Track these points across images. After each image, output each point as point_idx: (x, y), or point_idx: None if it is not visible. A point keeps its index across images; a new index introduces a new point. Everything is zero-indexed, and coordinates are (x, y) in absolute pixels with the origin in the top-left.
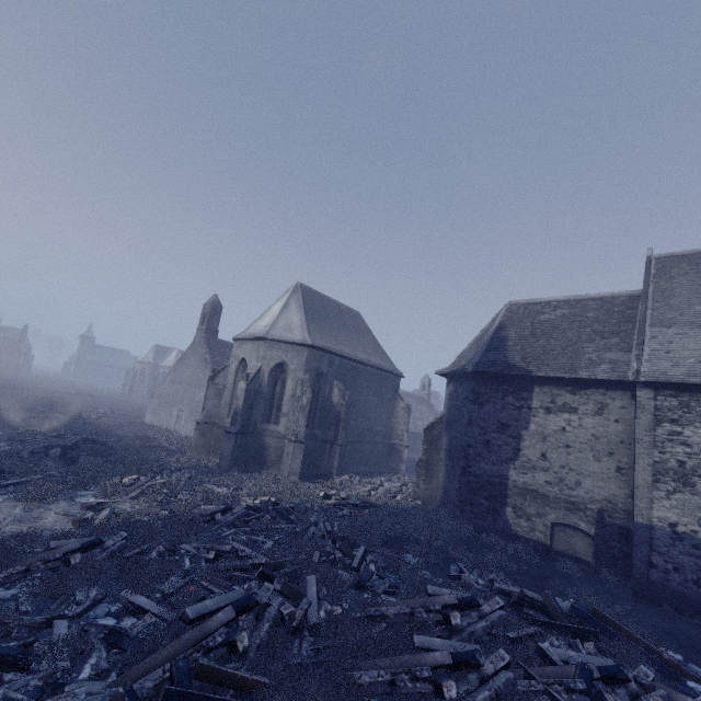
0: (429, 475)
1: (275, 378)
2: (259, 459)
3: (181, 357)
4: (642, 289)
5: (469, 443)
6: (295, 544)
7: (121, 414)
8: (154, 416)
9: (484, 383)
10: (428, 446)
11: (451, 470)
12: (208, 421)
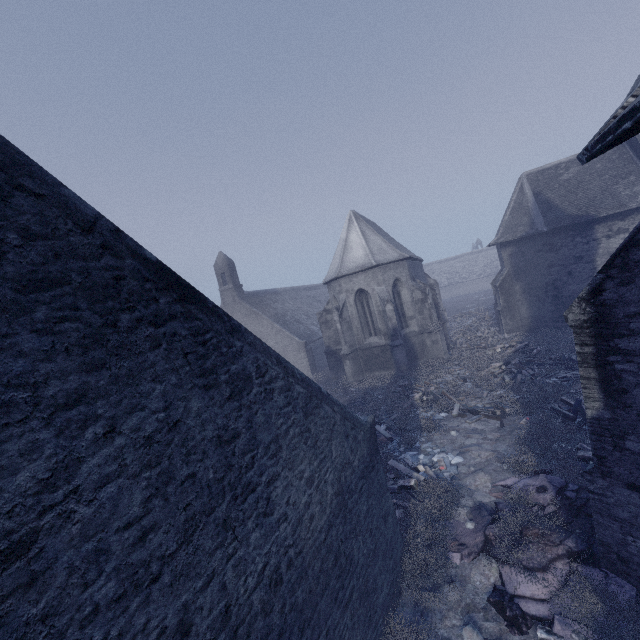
0: (512, 314)
1: (392, 294)
2: (412, 356)
3: None
4: (637, 139)
5: (555, 278)
6: None
7: None
8: None
9: (554, 236)
10: (505, 296)
11: (538, 302)
12: (352, 349)
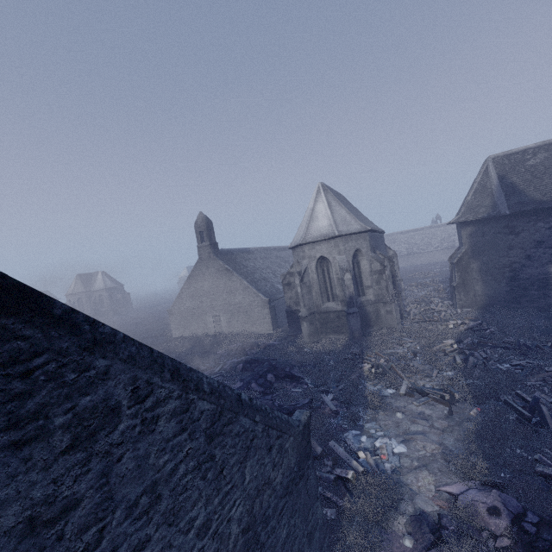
0: (467, 291)
1: (352, 263)
2: (366, 323)
3: (191, 275)
4: None
5: (513, 261)
6: (549, 355)
7: (140, 339)
8: (185, 329)
9: (516, 219)
10: (461, 273)
11: (494, 282)
12: (310, 312)
